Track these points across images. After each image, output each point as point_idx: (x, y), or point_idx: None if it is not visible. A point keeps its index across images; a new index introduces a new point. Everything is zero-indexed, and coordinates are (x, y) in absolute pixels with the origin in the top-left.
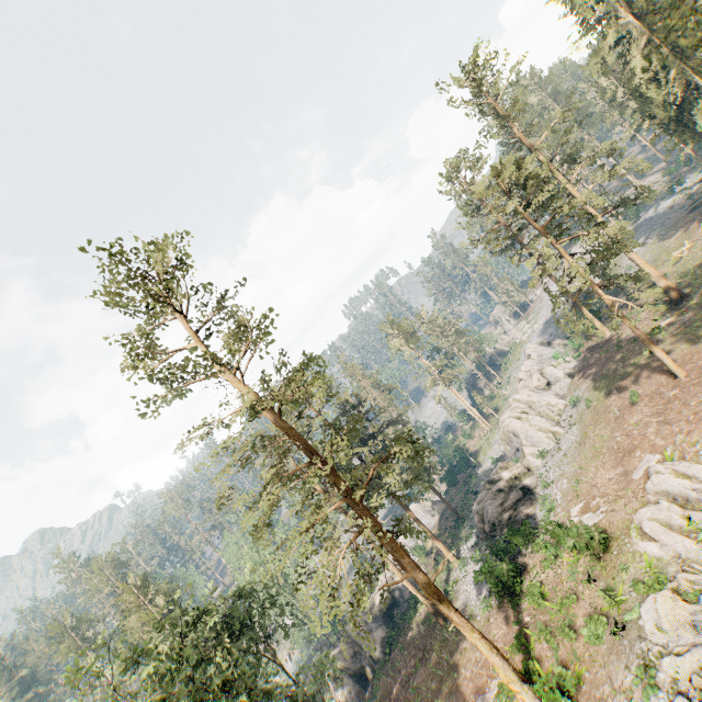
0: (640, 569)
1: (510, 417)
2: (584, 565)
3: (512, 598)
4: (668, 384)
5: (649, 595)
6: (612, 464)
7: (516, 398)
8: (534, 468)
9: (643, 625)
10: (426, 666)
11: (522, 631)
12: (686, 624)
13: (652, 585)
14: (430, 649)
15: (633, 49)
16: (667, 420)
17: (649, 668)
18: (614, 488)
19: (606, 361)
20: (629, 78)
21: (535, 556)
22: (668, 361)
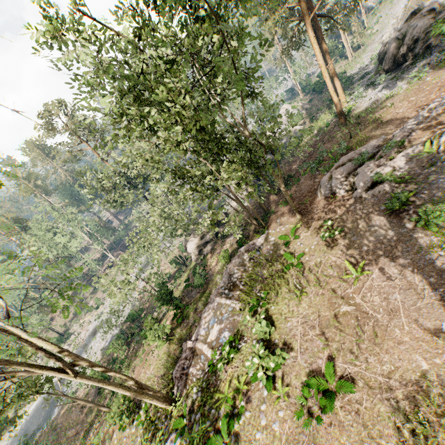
0: None
1: None
2: None
3: None
4: None
5: None
6: None
7: None
8: None
9: None
10: (330, 142)
11: None
12: None
13: None
14: (332, 137)
15: None
16: None
17: None
18: None
19: None
20: None
21: None
22: None
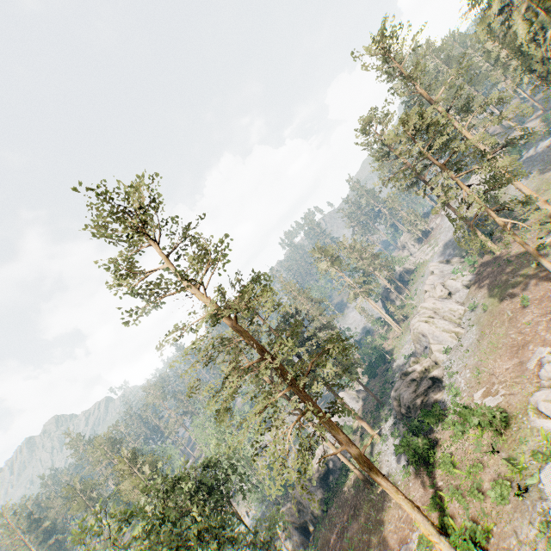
0: (537, 442)
1: (419, 321)
2: (487, 439)
3: (427, 466)
4: None
5: (547, 463)
6: (508, 356)
7: (423, 306)
8: (440, 362)
9: (542, 488)
10: (357, 521)
11: (437, 493)
12: None
13: (549, 455)
14: (360, 508)
15: (515, 16)
16: None
17: (550, 524)
18: (511, 376)
19: (498, 273)
20: (511, 40)
21: (445, 432)
22: None
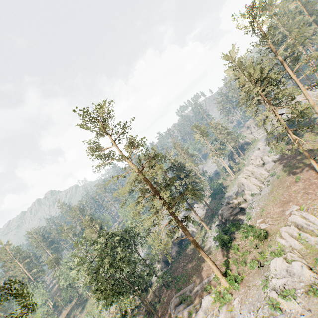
0: (275, 248)
1: (242, 177)
2: (256, 242)
3: (227, 248)
4: (314, 176)
5: (275, 257)
6: (279, 206)
7: (247, 169)
8: (248, 200)
9: (270, 267)
10: (191, 264)
11: (227, 259)
12: (284, 270)
13: (277, 254)
14: (193, 259)
15: None
16: (307, 192)
17: (267, 280)
18: (276, 216)
19: (292, 158)
20: None
21: (239, 235)
22: (316, 167)
